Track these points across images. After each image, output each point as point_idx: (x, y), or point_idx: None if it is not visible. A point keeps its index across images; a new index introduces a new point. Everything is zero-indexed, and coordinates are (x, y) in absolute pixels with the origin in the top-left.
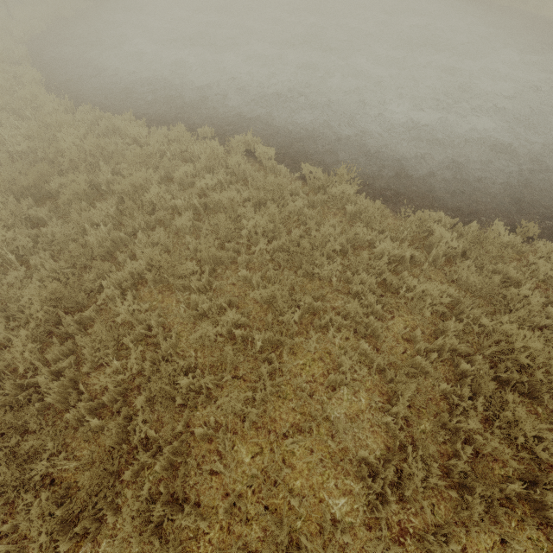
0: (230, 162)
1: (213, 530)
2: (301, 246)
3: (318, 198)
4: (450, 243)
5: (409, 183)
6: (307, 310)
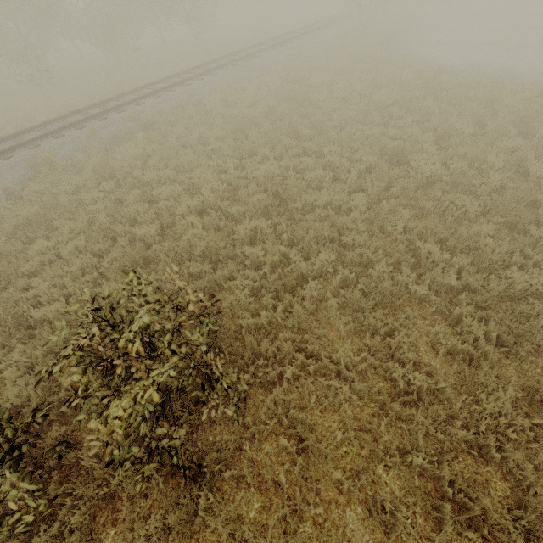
0: None
1: None
2: None
3: None
4: None
5: None
6: None
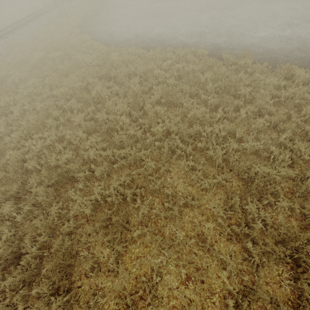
0: (188, 57)
1: (210, 176)
2: (230, 82)
3: (232, 68)
4: (305, 76)
5: (277, 60)
6: (235, 108)
